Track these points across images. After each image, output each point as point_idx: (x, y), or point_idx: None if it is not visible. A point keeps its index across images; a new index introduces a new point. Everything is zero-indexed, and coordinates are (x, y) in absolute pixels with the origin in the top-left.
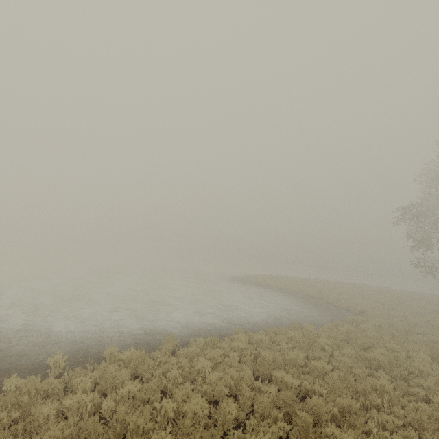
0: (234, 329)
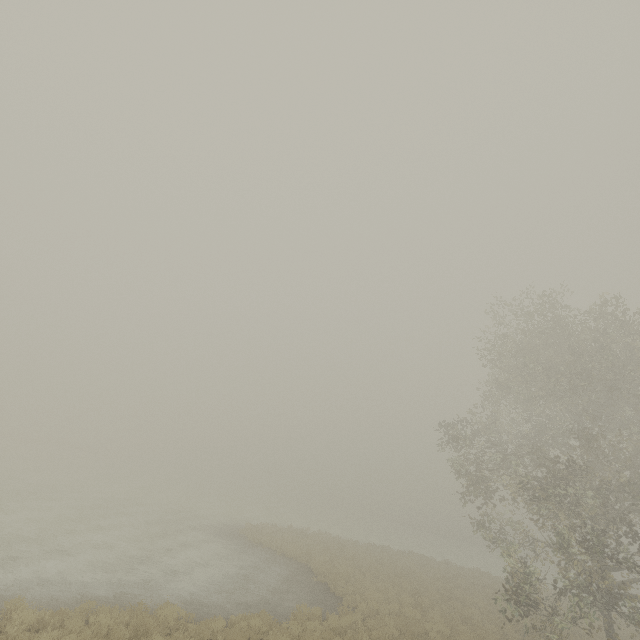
0: (38, 604)
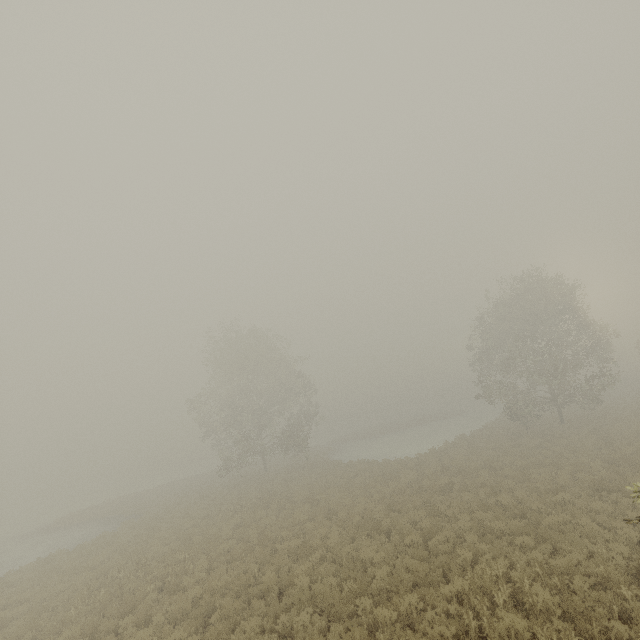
0: None
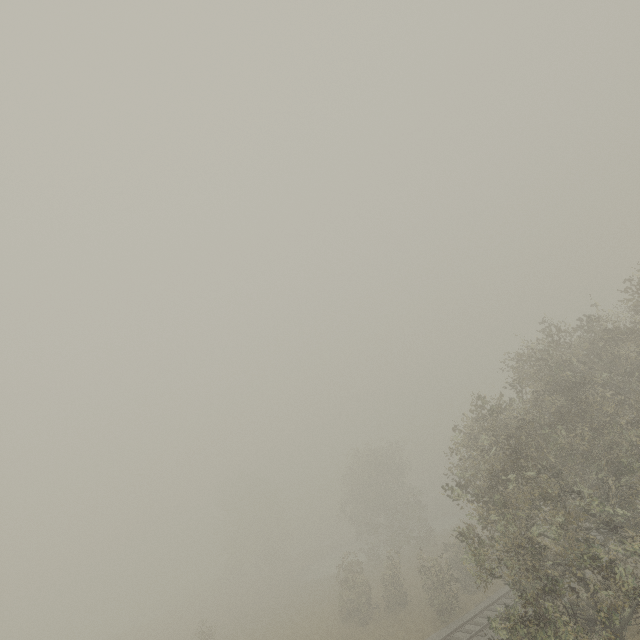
0: None
